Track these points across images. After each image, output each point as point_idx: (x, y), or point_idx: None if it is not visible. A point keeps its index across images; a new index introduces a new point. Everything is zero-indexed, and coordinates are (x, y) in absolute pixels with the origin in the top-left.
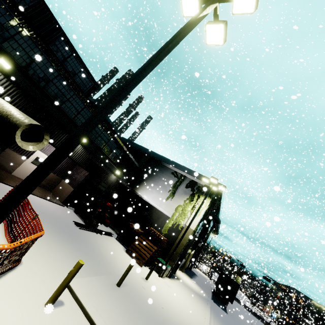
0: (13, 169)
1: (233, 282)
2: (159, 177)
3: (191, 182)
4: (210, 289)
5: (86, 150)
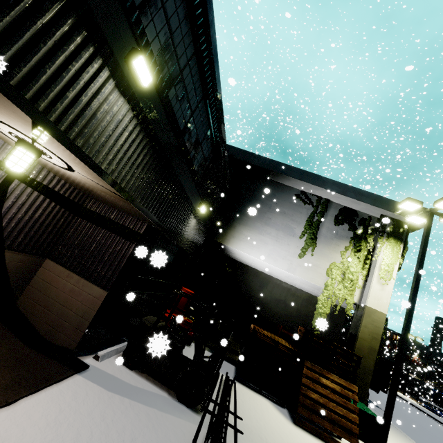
0: None
1: (383, 360)
2: (270, 208)
3: (344, 212)
4: None
5: (143, 132)
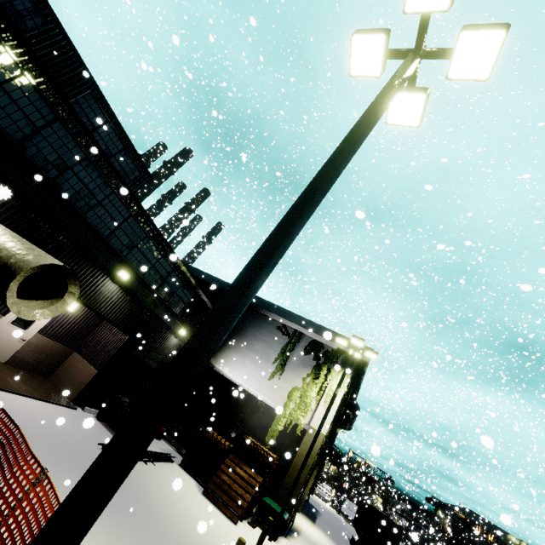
0: None
1: (391, 524)
2: (255, 337)
3: (312, 344)
4: (347, 539)
5: (126, 294)
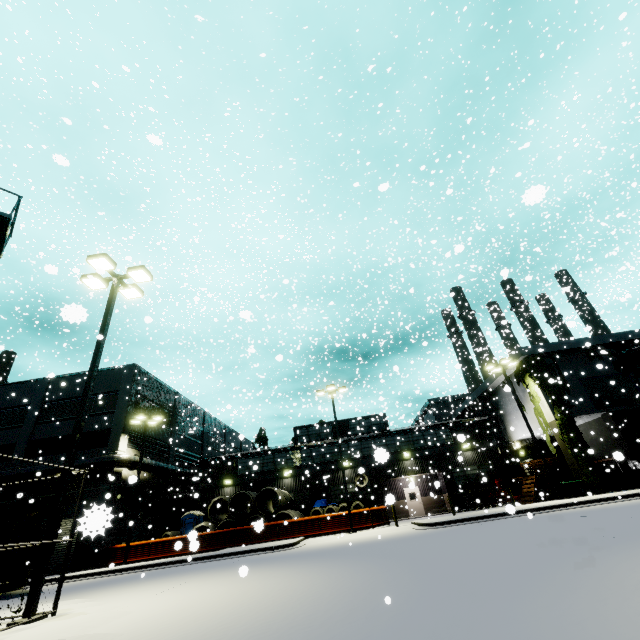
0: (408, 513)
1: None
2: (505, 404)
3: (515, 376)
4: None
5: (417, 459)
